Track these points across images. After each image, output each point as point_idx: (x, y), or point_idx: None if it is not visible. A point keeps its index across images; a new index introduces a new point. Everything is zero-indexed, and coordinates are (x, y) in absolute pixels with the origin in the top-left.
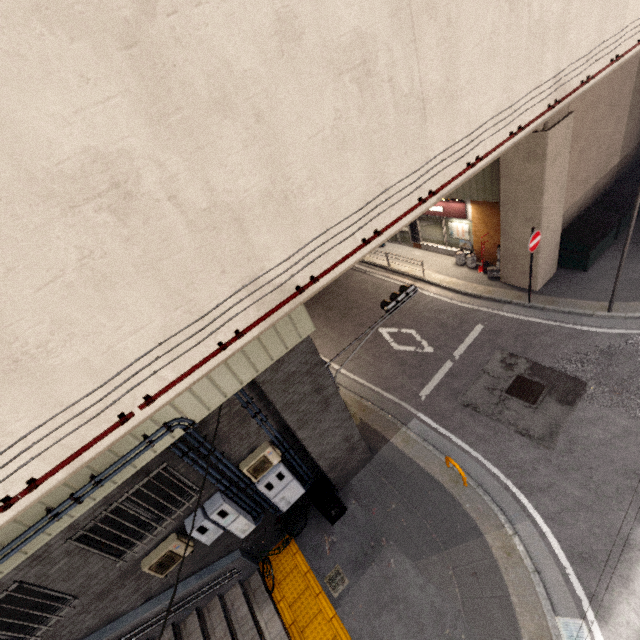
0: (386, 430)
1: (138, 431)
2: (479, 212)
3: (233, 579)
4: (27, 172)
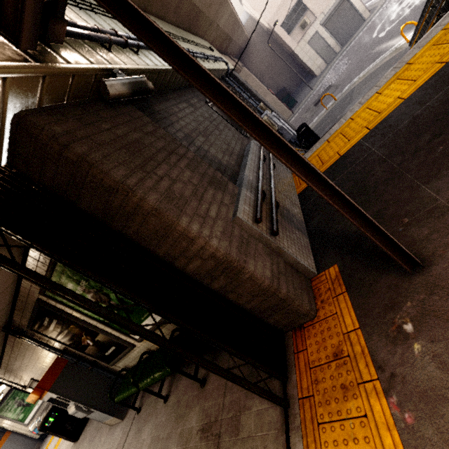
0: None
1: None
2: None
3: None
4: None
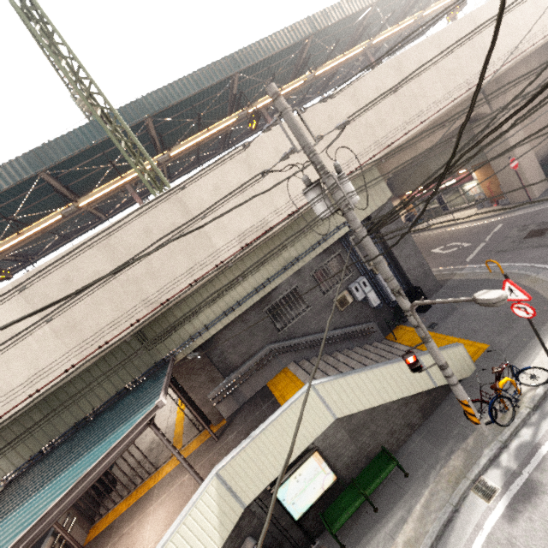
0: (447, 277)
1: (334, 224)
2: (479, 172)
3: (372, 338)
4: (339, 118)
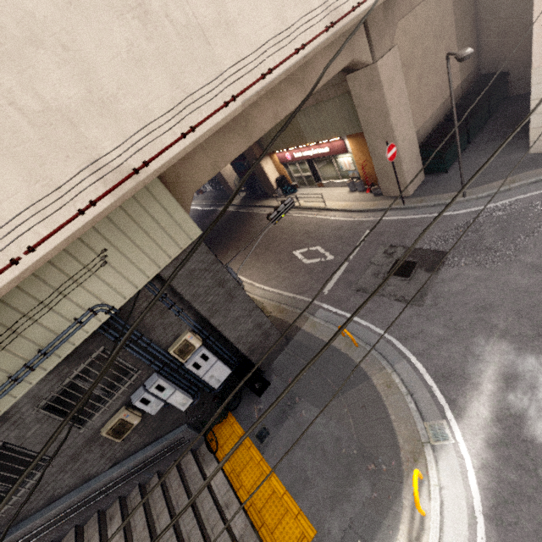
0: (298, 322)
1: (69, 315)
2: (355, 144)
3: (185, 448)
4: None
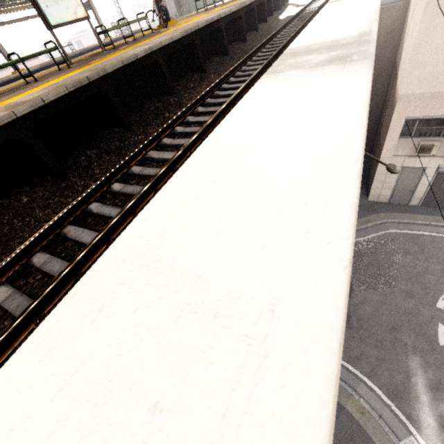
0: None
1: None
2: None
3: None
4: None
